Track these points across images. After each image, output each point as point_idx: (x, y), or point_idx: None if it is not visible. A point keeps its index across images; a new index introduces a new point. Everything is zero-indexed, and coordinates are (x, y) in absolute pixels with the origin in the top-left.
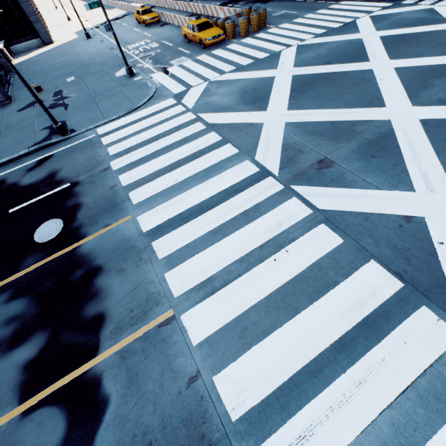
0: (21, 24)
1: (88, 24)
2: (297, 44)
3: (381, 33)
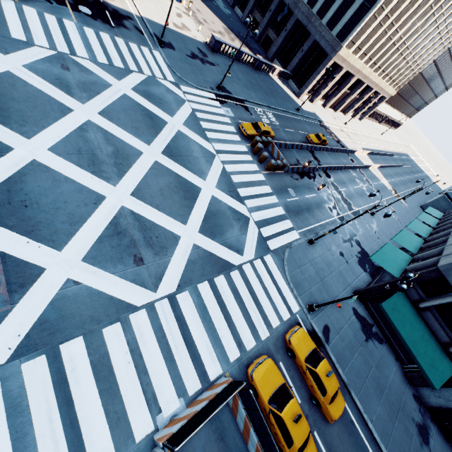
0: (304, 81)
1: (333, 127)
2: (218, 156)
3: (207, 194)
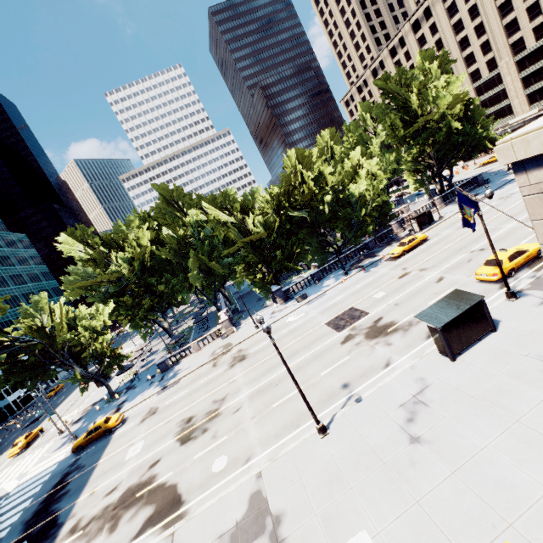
0: None
1: None
2: None
3: None
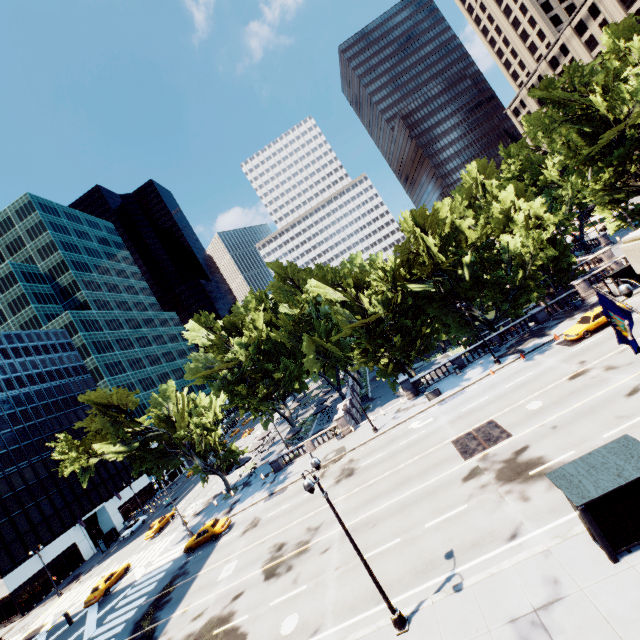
0: None
1: None
2: None
3: None
